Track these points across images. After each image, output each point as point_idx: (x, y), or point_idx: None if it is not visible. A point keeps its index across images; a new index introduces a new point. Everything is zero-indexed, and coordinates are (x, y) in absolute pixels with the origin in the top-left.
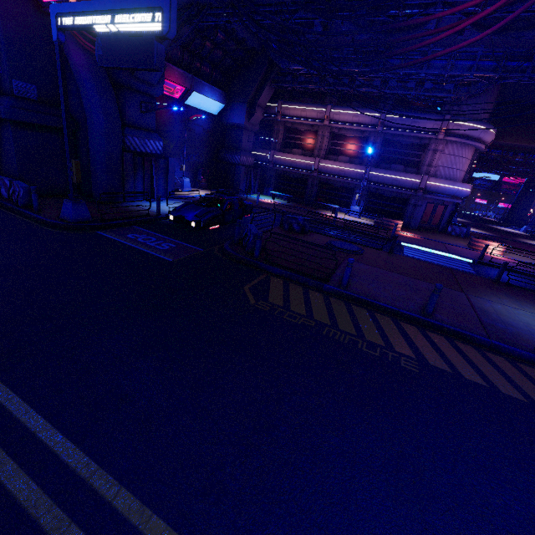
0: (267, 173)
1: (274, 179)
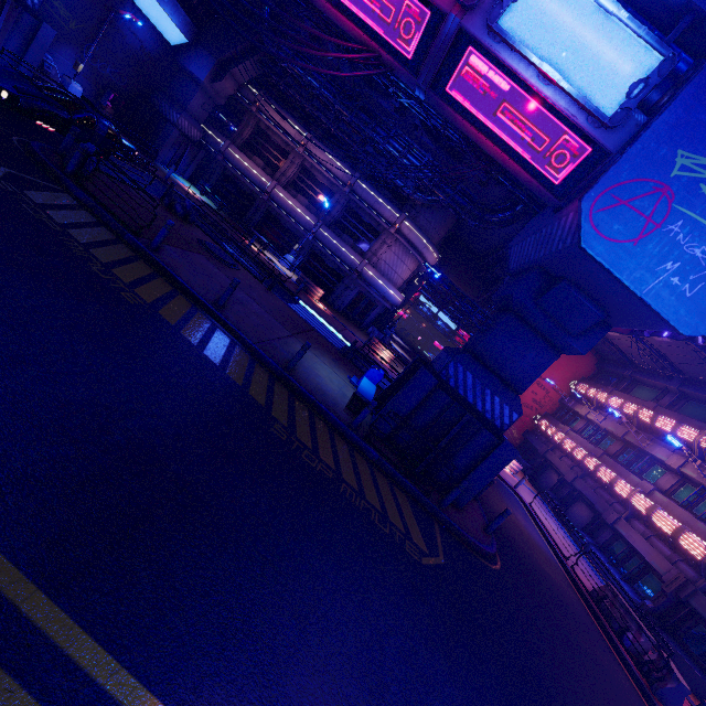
0: (213, 164)
1: (218, 177)
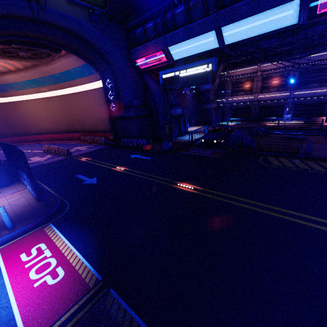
0: (225, 109)
1: (229, 111)
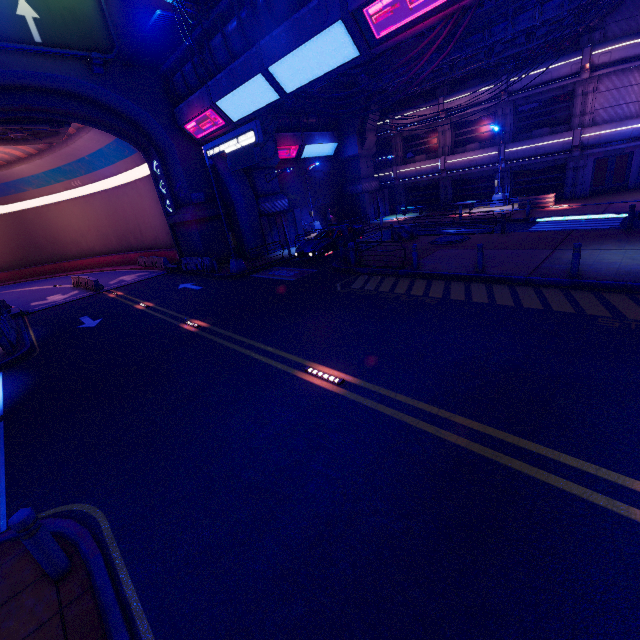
0: (396, 191)
1: (404, 194)
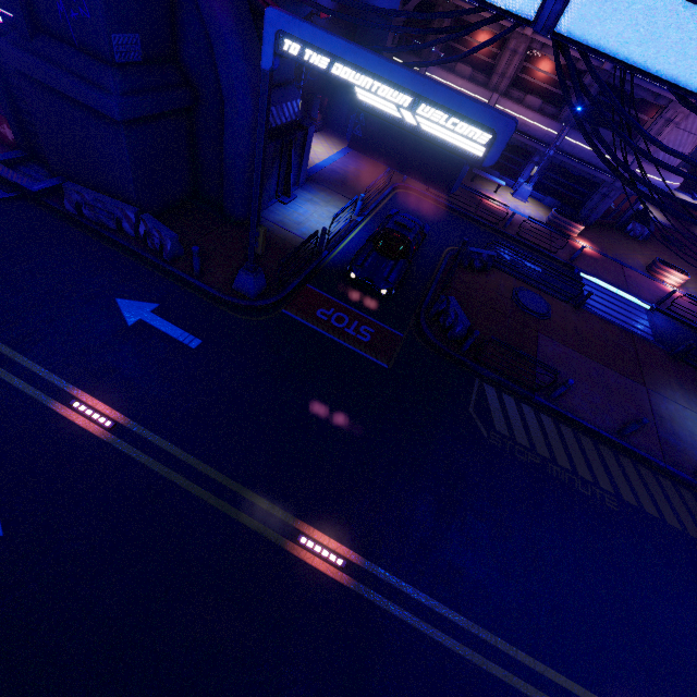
0: None
1: None
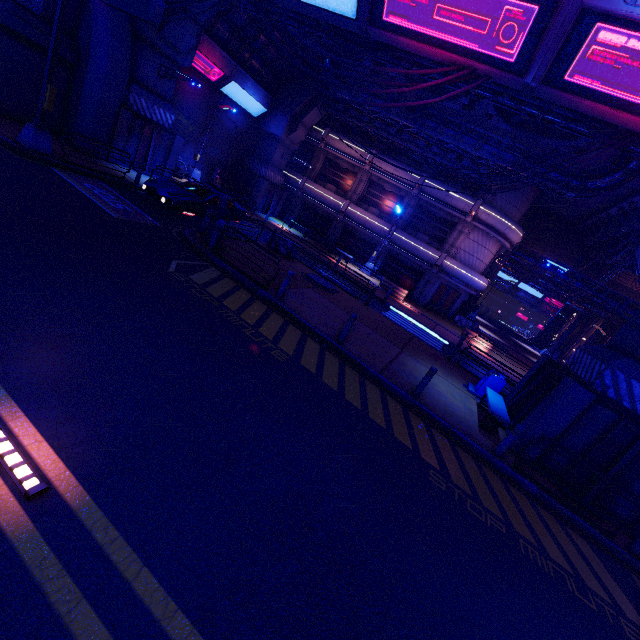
0: (294, 200)
1: (300, 209)
